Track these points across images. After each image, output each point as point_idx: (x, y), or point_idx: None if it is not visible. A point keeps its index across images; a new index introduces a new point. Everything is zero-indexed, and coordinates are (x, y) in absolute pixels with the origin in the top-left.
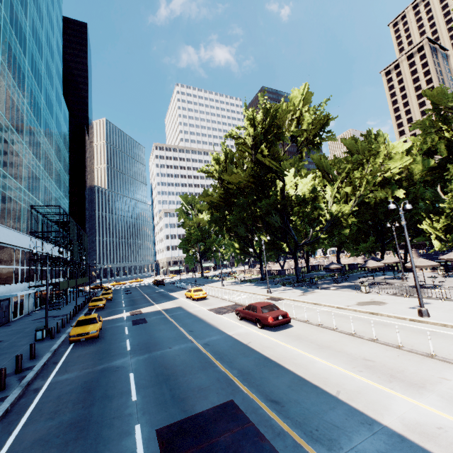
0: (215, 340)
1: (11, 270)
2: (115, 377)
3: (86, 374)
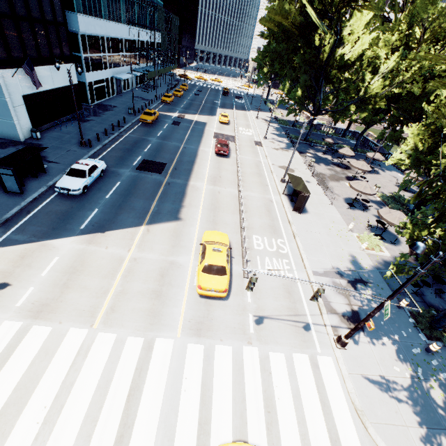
0: (190, 148)
1: (119, 56)
2: (145, 143)
3: (138, 138)
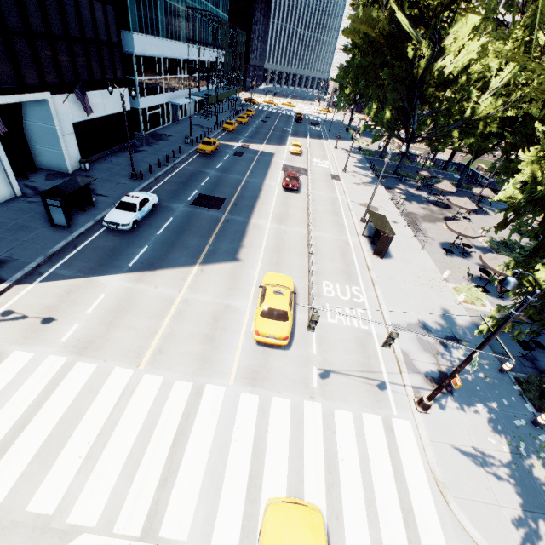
0: (254, 181)
1: (177, 79)
2: (202, 176)
3: (195, 170)
